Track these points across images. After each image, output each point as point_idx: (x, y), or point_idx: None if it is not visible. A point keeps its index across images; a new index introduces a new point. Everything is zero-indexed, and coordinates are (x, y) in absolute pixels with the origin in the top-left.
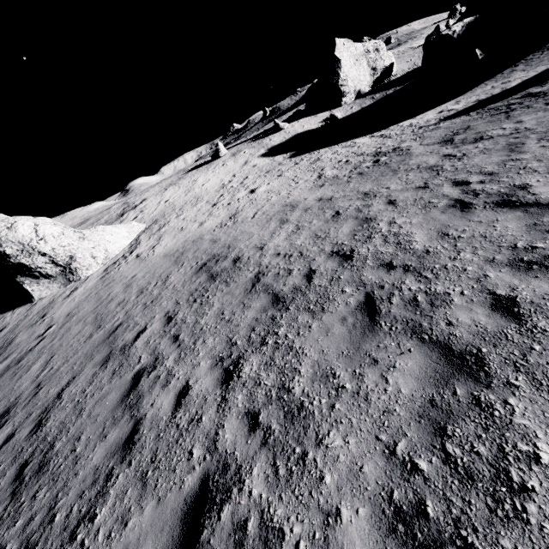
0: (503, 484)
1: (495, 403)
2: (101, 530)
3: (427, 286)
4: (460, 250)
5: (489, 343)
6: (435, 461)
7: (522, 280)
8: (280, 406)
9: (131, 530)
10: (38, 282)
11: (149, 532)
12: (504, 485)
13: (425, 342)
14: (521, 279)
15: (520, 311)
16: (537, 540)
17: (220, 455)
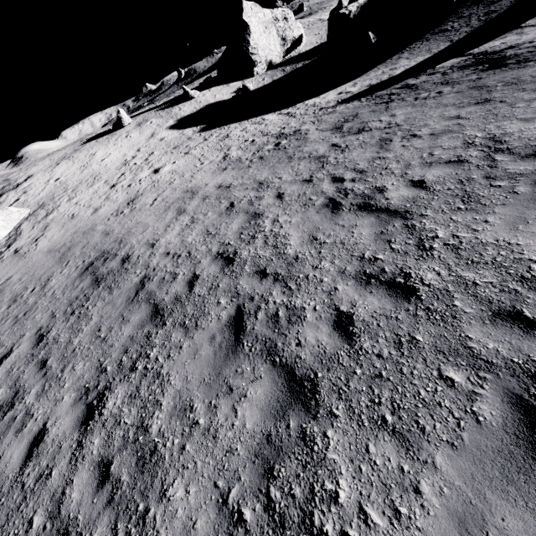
0: (307, 529)
1: (317, 436)
2: None
3: (289, 299)
4: (322, 258)
5: (324, 367)
6: (258, 508)
7: (361, 296)
8: (135, 450)
9: None
10: None
11: None
12: (307, 531)
13: (276, 366)
14: (360, 294)
15: (353, 330)
16: None
17: (62, 522)
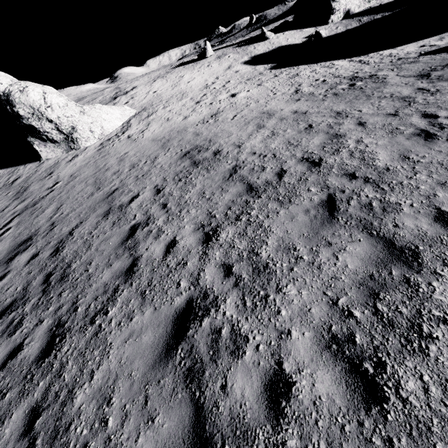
0: (415, 332)
1: (421, 283)
2: (113, 320)
3: (382, 196)
4: (417, 172)
5: (426, 244)
6: (367, 312)
7: None
8: (250, 263)
9: (135, 323)
10: (45, 145)
11: (149, 326)
12: (416, 333)
13: (373, 236)
14: None
15: None
16: (432, 365)
17: (202, 288)
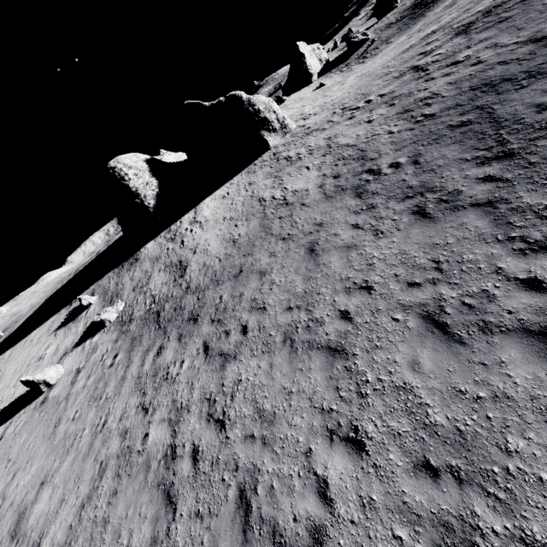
0: None
1: None
2: None
3: None
4: None
5: None
6: None
7: None
8: None
9: None
10: (270, 135)
11: None
12: None
13: None
14: None
15: None
16: None
17: None
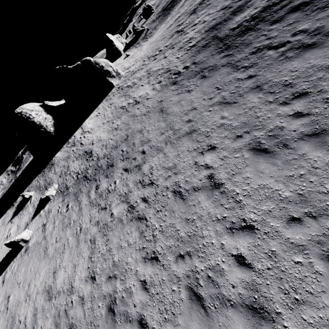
0: None
1: None
2: None
3: None
4: None
5: None
6: None
7: None
8: None
9: None
10: (112, 79)
11: None
12: None
13: None
14: None
15: None
16: None
17: None
